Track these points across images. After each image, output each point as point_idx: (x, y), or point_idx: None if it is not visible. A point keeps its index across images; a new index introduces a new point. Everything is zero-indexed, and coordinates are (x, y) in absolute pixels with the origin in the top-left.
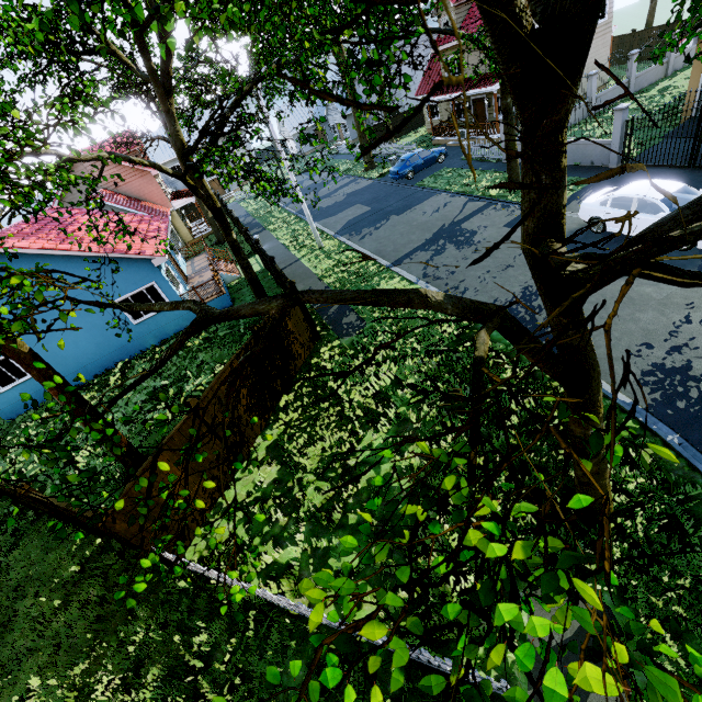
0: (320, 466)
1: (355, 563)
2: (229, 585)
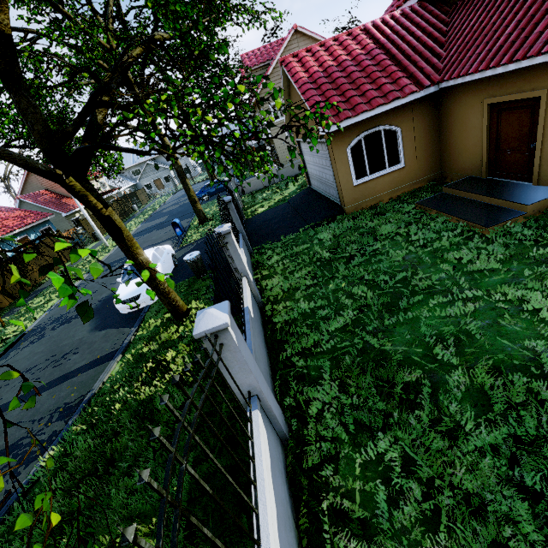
0: None
1: None
2: None
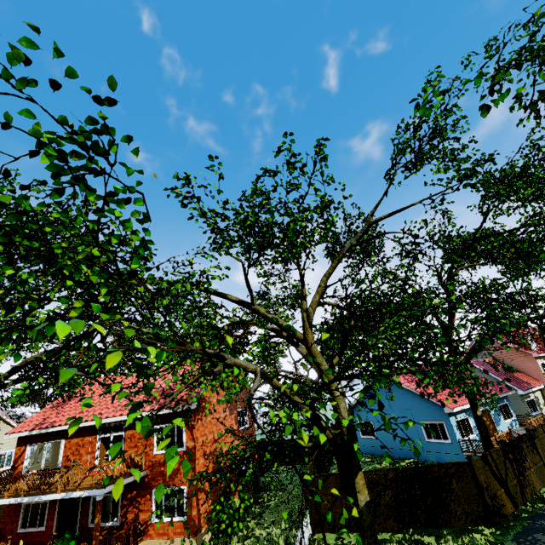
0: None
1: None
2: None
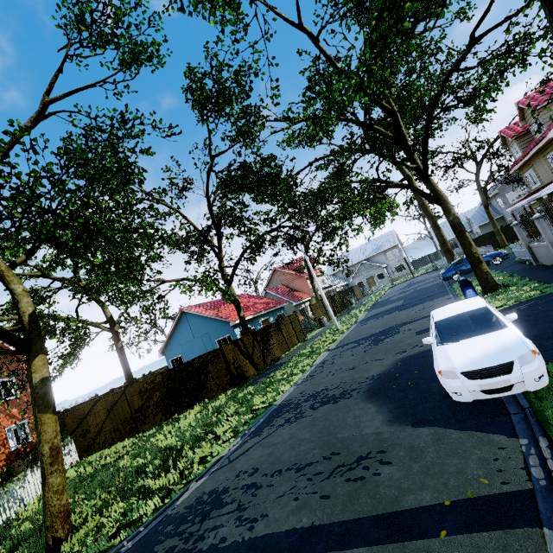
0: (129, 448)
1: None
2: None
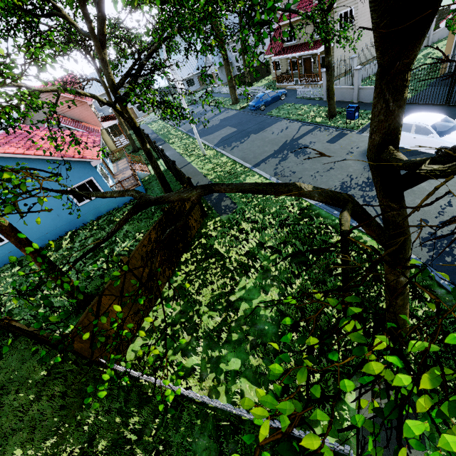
0: (211, 301)
1: (238, 366)
2: (153, 382)
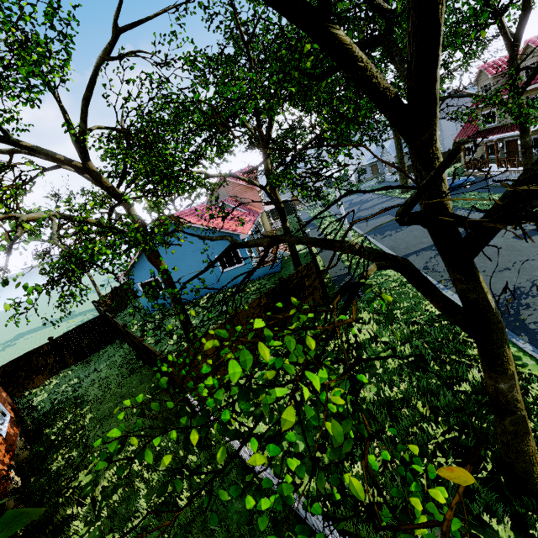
0: None
1: (300, 450)
2: None
